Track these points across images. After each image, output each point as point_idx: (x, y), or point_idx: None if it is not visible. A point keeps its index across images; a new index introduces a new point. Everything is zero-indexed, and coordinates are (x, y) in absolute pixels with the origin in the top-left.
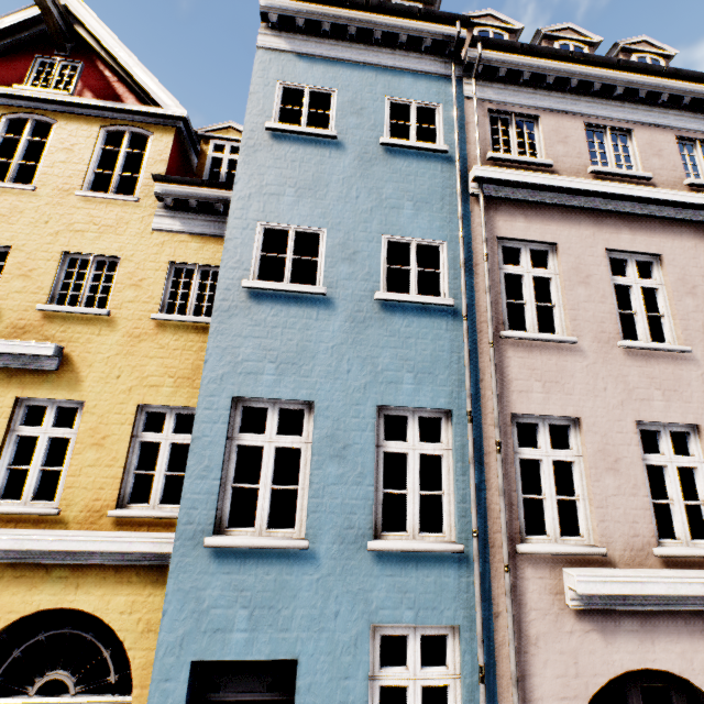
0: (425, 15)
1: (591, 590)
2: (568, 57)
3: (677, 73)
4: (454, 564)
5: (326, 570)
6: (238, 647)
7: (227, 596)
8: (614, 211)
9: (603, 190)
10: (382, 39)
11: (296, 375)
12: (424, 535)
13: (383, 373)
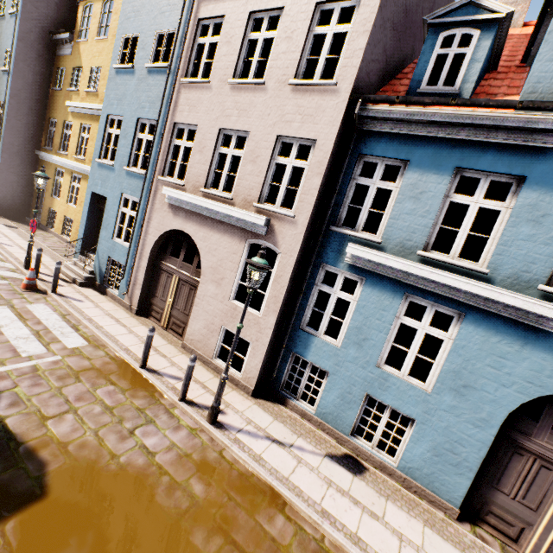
0: None
1: (166, 193)
2: None
3: None
4: (143, 180)
5: (116, 174)
6: (99, 191)
7: (99, 177)
8: None
9: None
10: None
11: (121, 106)
12: (141, 170)
13: (142, 104)
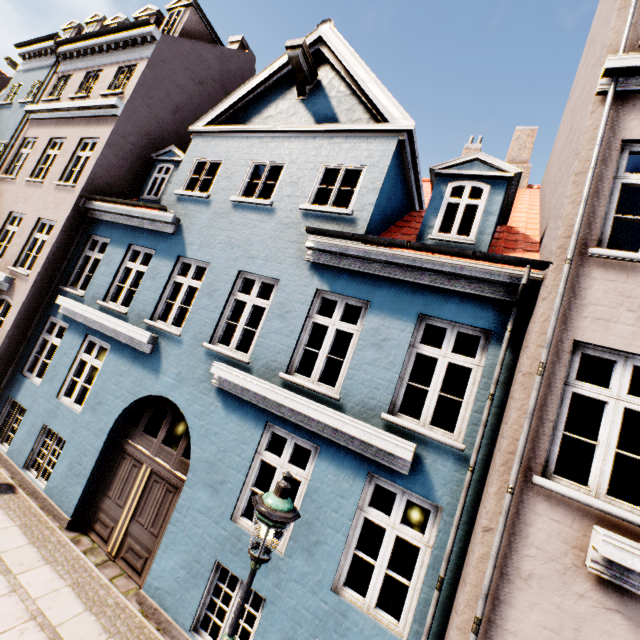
0: (49, 38)
1: None
2: (82, 39)
3: (118, 29)
4: None
5: None
6: None
7: None
8: (64, 118)
9: (55, 108)
10: (48, 53)
11: None
12: None
13: None
